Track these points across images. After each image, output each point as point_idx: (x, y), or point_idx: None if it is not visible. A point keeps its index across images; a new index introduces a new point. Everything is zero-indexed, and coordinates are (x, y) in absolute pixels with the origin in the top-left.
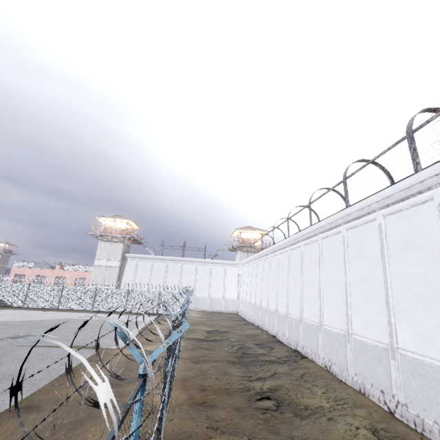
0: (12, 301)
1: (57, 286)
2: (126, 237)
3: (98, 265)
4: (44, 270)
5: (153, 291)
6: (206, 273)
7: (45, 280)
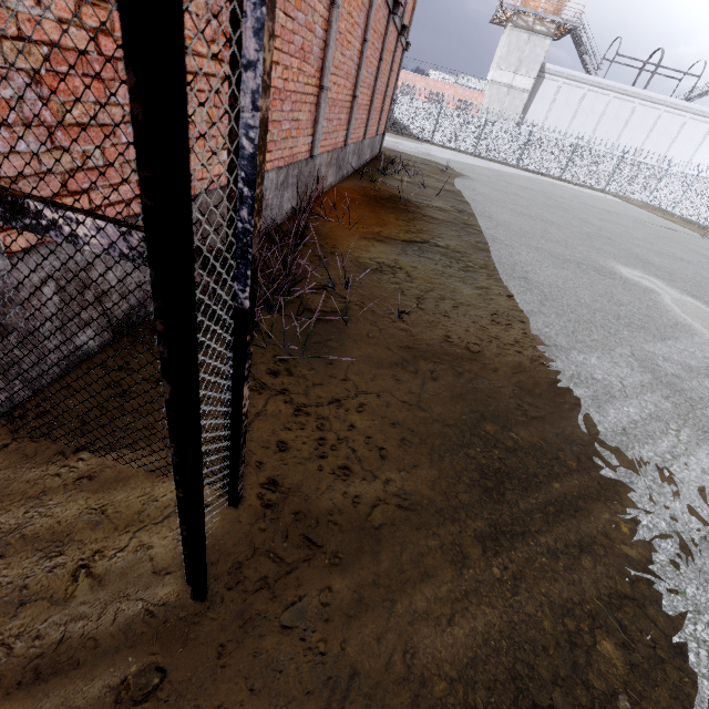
0: (417, 130)
1: (477, 117)
2: (562, 24)
3: (497, 82)
4: (413, 76)
5: (613, 154)
6: (669, 133)
7: (413, 96)
